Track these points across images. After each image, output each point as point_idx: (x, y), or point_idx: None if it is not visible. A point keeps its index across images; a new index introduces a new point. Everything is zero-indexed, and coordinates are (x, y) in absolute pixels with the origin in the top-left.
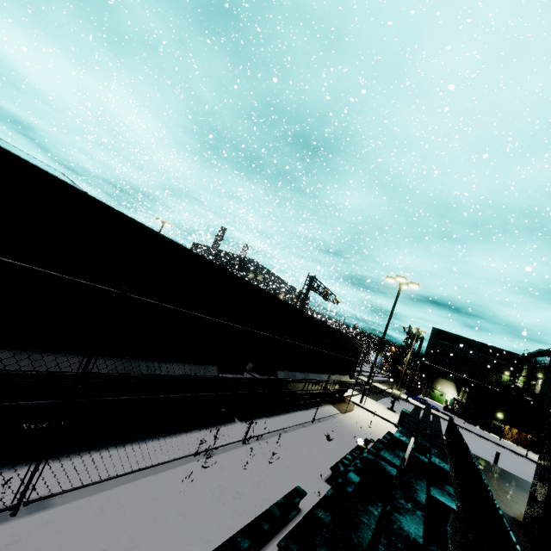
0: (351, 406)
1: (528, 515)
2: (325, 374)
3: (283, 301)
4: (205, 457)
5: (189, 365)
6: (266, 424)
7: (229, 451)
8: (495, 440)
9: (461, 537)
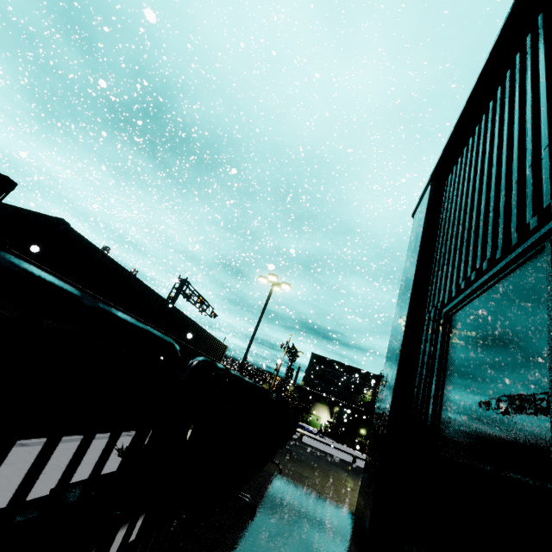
0: None
1: (361, 495)
2: None
3: (54, 218)
4: None
5: None
6: None
7: None
8: (358, 455)
9: None
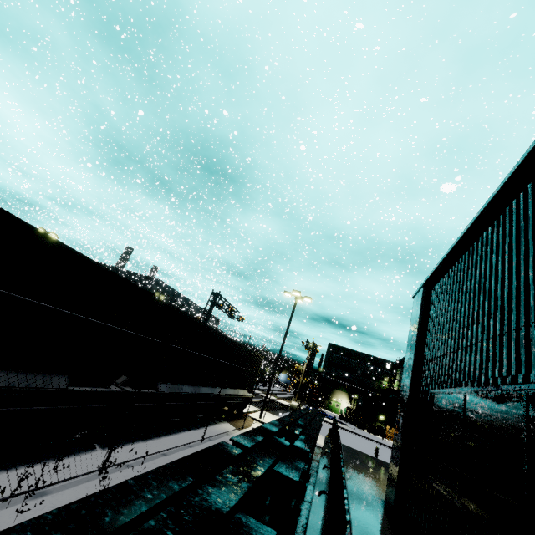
0: (250, 422)
1: (388, 491)
2: (219, 388)
3: (168, 304)
4: (31, 499)
5: (19, 374)
6: (140, 449)
7: (75, 486)
8: (379, 440)
9: (322, 524)
